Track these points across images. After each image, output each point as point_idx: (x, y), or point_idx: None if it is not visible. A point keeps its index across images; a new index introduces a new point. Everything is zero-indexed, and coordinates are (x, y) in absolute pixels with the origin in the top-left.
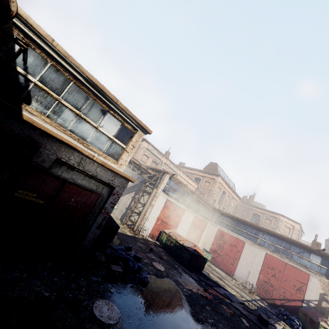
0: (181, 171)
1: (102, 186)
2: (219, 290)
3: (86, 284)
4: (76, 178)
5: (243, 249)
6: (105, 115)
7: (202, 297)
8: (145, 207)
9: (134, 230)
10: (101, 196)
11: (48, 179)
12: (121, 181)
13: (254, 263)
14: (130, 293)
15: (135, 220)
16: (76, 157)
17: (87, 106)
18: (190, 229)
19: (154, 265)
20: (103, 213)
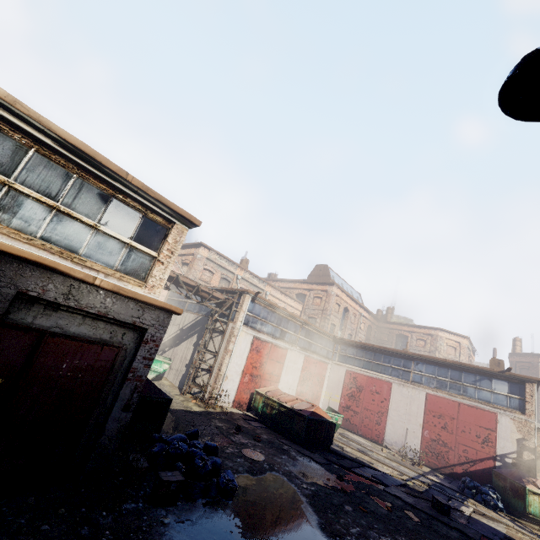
0: (272, 287)
1: (121, 332)
2: (364, 471)
3: (112, 521)
4: (65, 323)
5: (390, 394)
6: (107, 203)
7: (336, 492)
8: (219, 357)
9: (205, 400)
10: (122, 349)
11: (6, 334)
12: (157, 315)
13: (412, 414)
14: (204, 516)
15: (205, 382)
16: (60, 285)
17: (70, 190)
18: (301, 380)
19: (247, 454)
20: (131, 380)
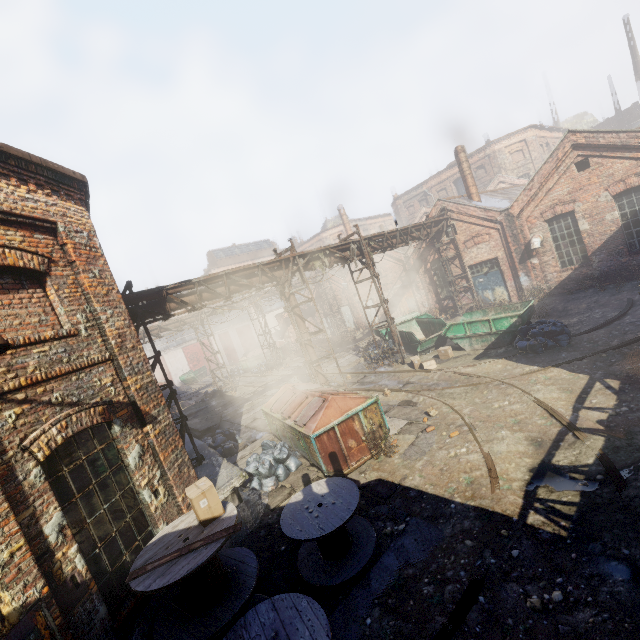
0: None
1: None
2: None
3: None
4: None
5: (231, 338)
6: None
7: None
8: None
9: None
10: None
11: None
12: None
13: (238, 343)
14: None
15: None
16: None
17: None
18: (190, 361)
19: None
20: None
